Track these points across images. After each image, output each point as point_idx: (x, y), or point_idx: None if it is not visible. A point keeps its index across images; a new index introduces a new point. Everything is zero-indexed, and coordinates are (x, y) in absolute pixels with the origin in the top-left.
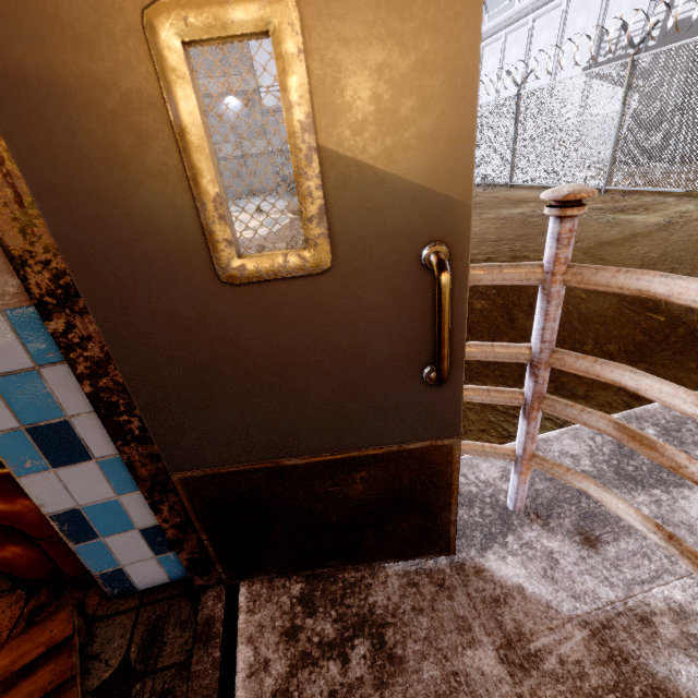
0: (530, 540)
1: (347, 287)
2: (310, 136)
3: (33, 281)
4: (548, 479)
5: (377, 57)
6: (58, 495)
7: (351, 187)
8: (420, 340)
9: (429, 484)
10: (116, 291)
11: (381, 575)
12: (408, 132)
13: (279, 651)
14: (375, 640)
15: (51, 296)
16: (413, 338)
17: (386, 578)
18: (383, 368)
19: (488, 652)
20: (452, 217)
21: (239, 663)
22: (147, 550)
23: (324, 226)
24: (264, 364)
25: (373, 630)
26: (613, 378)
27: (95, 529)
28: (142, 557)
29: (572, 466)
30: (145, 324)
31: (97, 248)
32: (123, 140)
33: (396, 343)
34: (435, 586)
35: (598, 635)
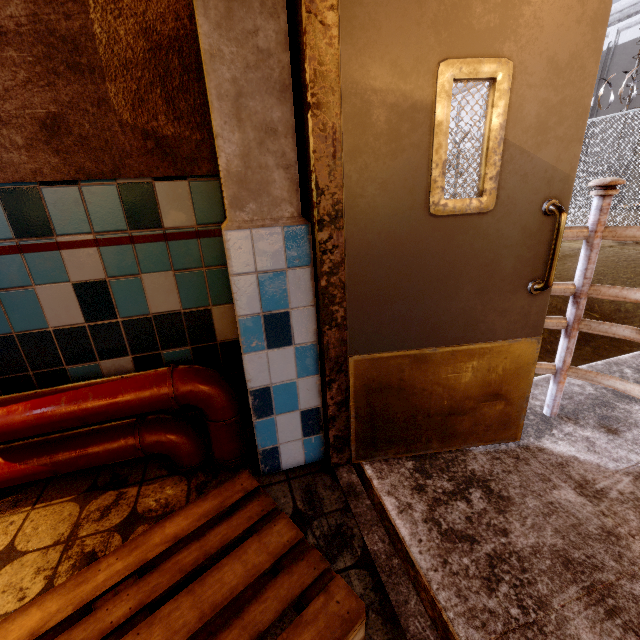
0: (570, 432)
1: (497, 223)
2: (502, 132)
3: (322, 205)
4: (566, 398)
5: (543, 95)
6: (261, 373)
7: (514, 162)
8: (531, 262)
9: (514, 375)
10: (365, 216)
11: (470, 454)
12: (550, 135)
13: (415, 498)
14: (484, 489)
15: (328, 216)
16: (527, 260)
17: (475, 456)
18: (505, 280)
19: (568, 491)
20: (563, 184)
21: (388, 506)
22: (299, 431)
23: (496, 183)
24: (435, 273)
25: (480, 484)
26: (636, 298)
27: (273, 407)
28: (294, 438)
29: (580, 391)
30: (374, 239)
31: (366, 187)
32: (404, 126)
33: (516, 263)
34: (513, 458)
35: (639, 478)
